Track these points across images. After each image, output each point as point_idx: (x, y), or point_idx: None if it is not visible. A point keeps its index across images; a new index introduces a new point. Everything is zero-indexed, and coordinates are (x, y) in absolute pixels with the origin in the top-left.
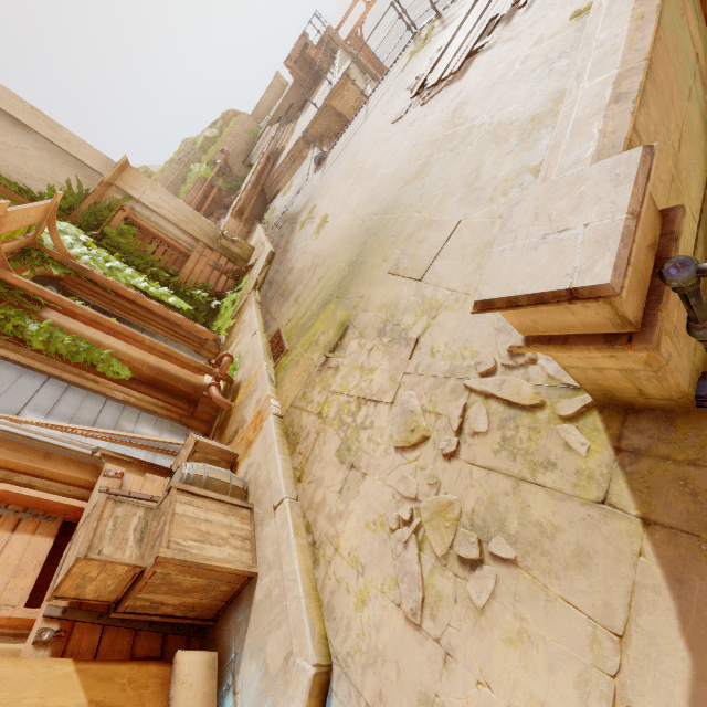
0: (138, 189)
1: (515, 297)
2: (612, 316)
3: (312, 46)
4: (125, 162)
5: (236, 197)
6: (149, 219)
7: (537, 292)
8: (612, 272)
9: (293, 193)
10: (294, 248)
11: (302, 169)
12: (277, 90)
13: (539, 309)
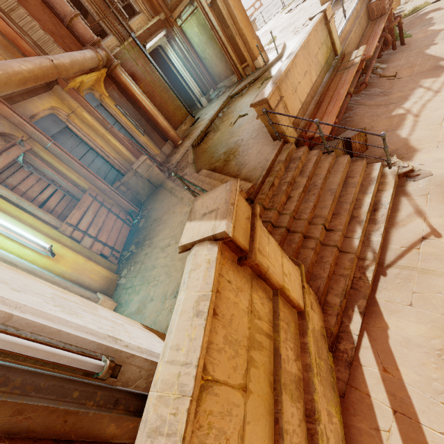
0: None
1: None
2: None
3: None
4: None
5: None
6: None
7: None
8: None
9: None
10: None
11: None
12: None
13: None
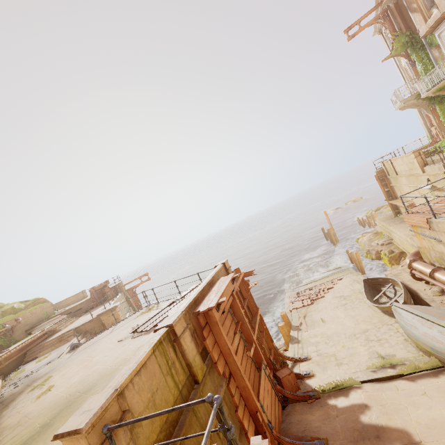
0: None
1: (64, 433)
2: (88, 444)
3: (108, 287)
4: None
5: (1, 353)
6: None
7: (69, 430)
8: (85, 424)
9: (45, 362)
10: (14, 406)
11: (62, 347)
12: (80, 297)
13: (72, 440)
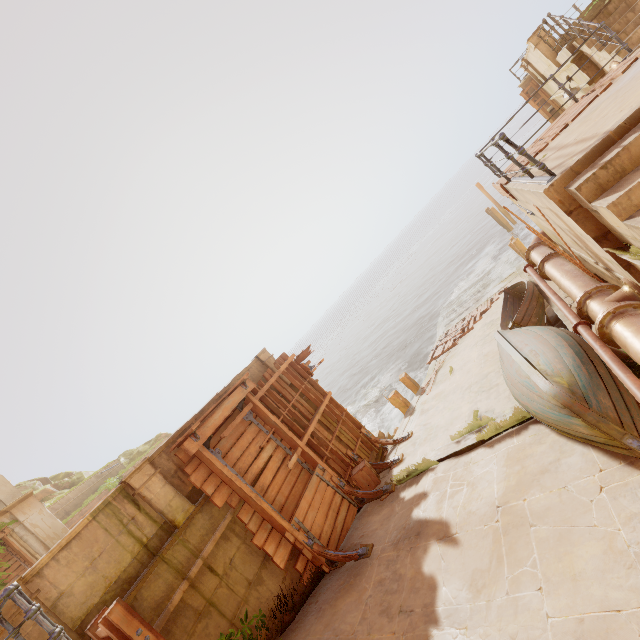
0: (28, 513)
1: None
2: None
3: None
4: (29, 494)
5: None
6: (22, 537)
7: None
8: None
9: None
10: None
11: None
12: None
13: None
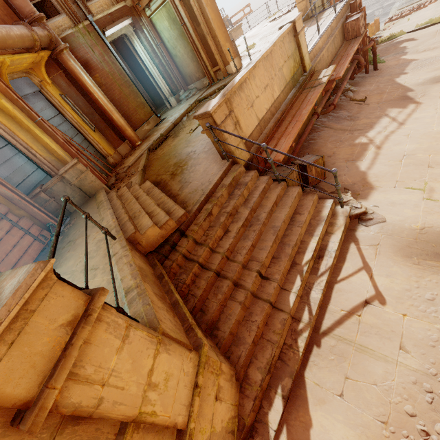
0: None
1: None
2: None
3: None
4: None
5: None
6: None
7: None
8: None
9: None
10: None
11: None
12: None
13: None
